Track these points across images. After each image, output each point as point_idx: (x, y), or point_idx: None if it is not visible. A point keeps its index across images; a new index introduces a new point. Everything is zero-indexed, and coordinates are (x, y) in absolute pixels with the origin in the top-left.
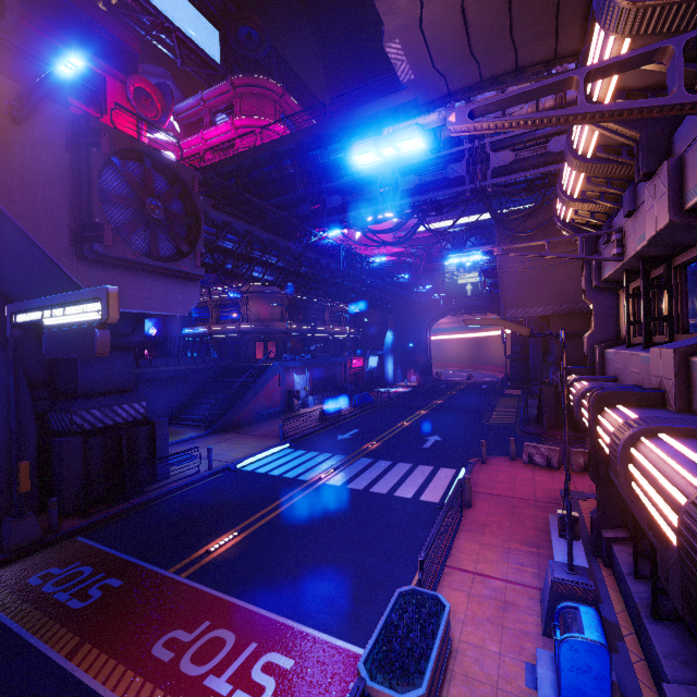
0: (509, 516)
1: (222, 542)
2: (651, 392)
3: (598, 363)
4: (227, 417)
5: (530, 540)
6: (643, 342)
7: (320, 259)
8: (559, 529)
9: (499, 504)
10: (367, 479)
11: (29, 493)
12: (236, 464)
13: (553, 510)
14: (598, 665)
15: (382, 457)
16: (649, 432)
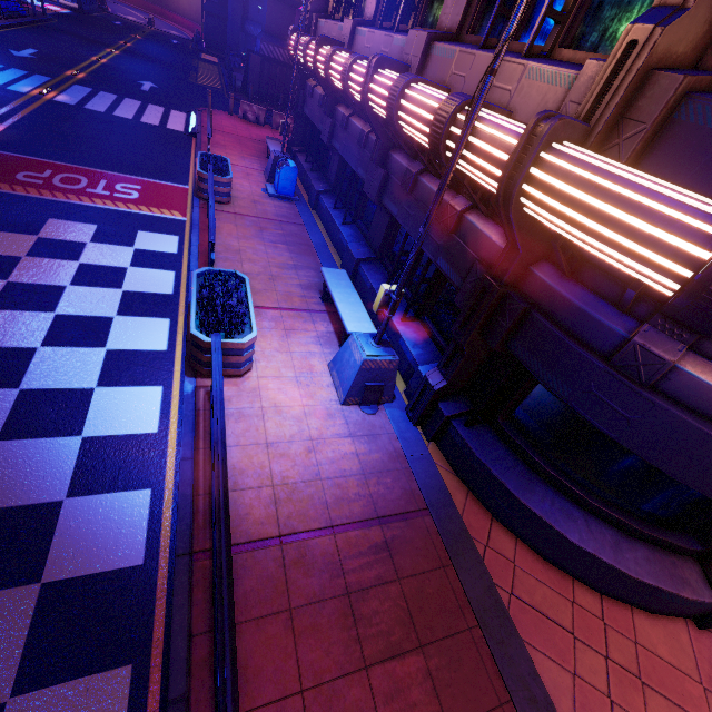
0: (239, 144)
1: None
2: (340, 43)
3: (314, 29)
4: None
5: (254, 155)
6: (341, 17)
7: None
8: (281, 131)
9: (230, 138)
10: (102, 106)
11: None
12: None
13: (264, 145)
14: (293, 176)
15: (102, 90)
16: (339, 51)
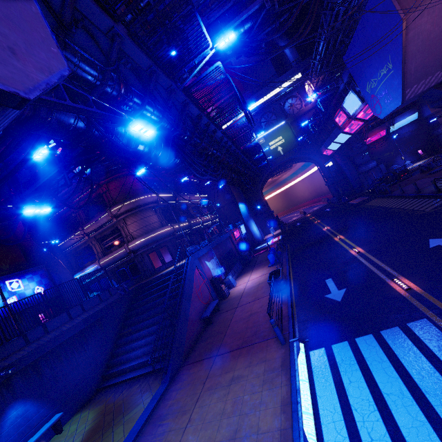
0: None
1: None
2: None
3: None
4: (176, 345)
5: None
6: None
7: (201, 115)
8: None
9: None
10: None
11: None
12: None
13: None
14: None
15: None
16: None
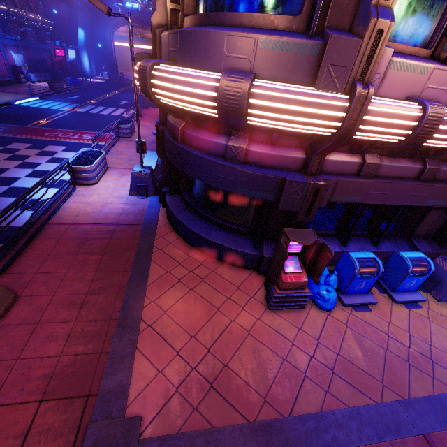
0: (153, 118)
1: (42, 121)
2: None
3: None
4: None
5: None
6: None
7: None
8: None
9: (151, 116)
10: (96, 111)
11: None
12: (13, 102)
13: None
14: None
15: (100, 106)
16: None
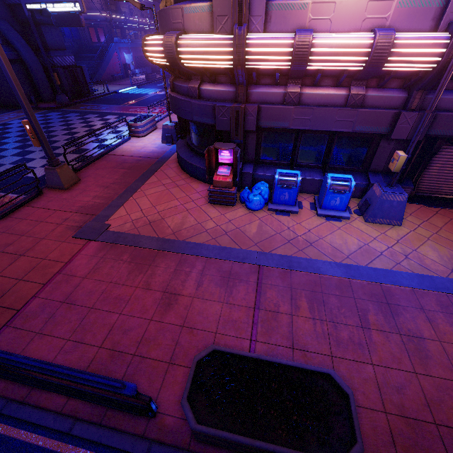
0: None
1: (131, 102)
2: None
3: None
4: (97, 76)
5: None
6: None
7: None
8: None
9: None
10: None
11: (51, 91)
12: (118, 91)
13: None
14: None
15: None
16: None
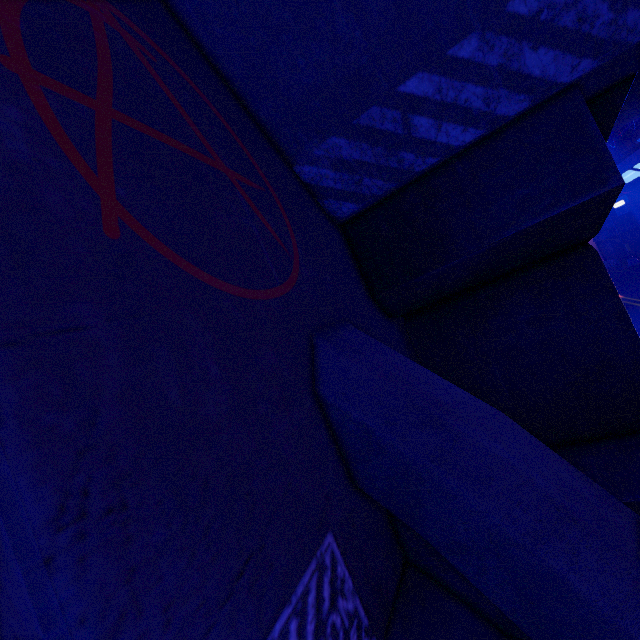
0: None
1: None
2: None
3: None
4: None
5: None
6: None
7: None
8: None
9: None
10: None
11: None
12: None
13: None
14: None
15: None
16: None
